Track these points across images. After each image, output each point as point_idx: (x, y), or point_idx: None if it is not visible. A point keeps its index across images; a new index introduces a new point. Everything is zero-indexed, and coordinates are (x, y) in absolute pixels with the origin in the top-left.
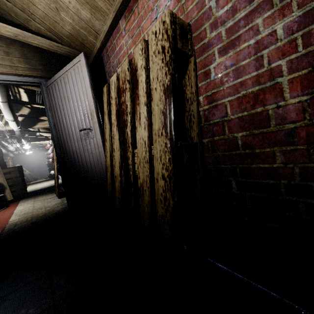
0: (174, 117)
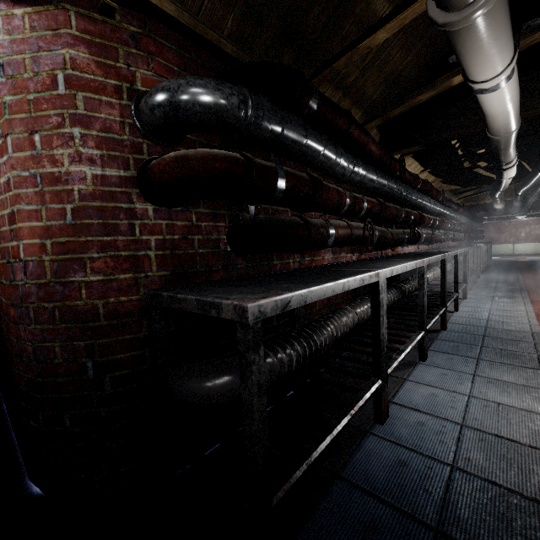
0: None
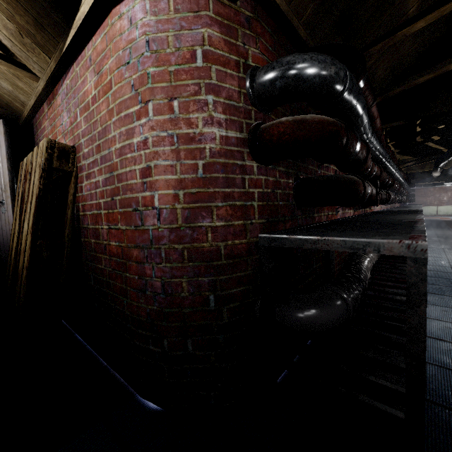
0: (36, 222)
